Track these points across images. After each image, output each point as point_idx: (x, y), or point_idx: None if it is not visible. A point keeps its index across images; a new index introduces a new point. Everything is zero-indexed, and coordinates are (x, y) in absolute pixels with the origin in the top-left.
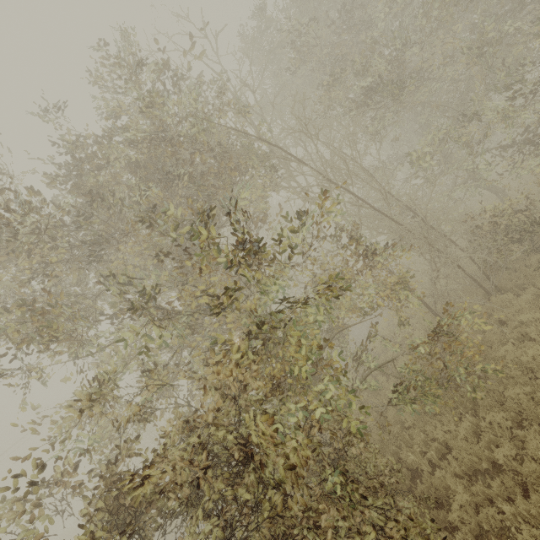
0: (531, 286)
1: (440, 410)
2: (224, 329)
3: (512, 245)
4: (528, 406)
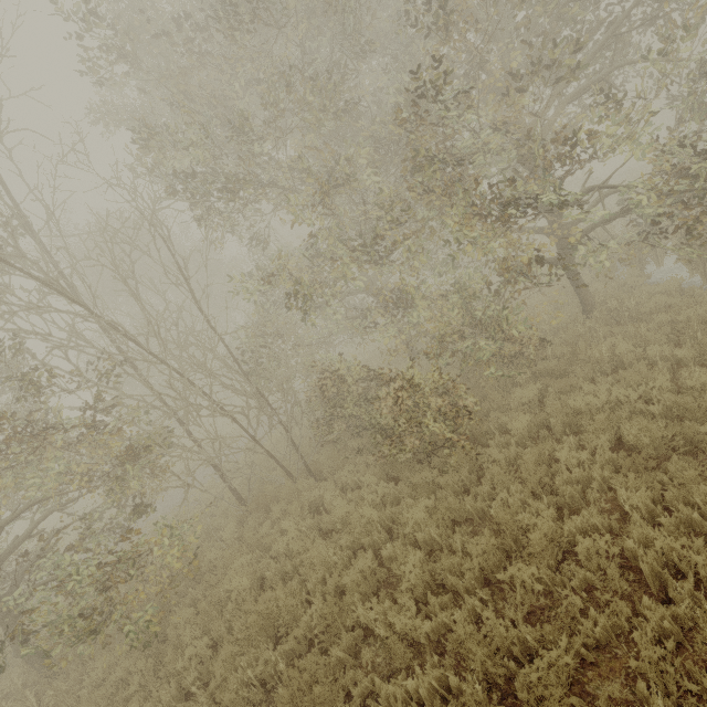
0: (322, 482)
1: (111, 639)
2: None
3: (337, 422)
4: (174, 660)
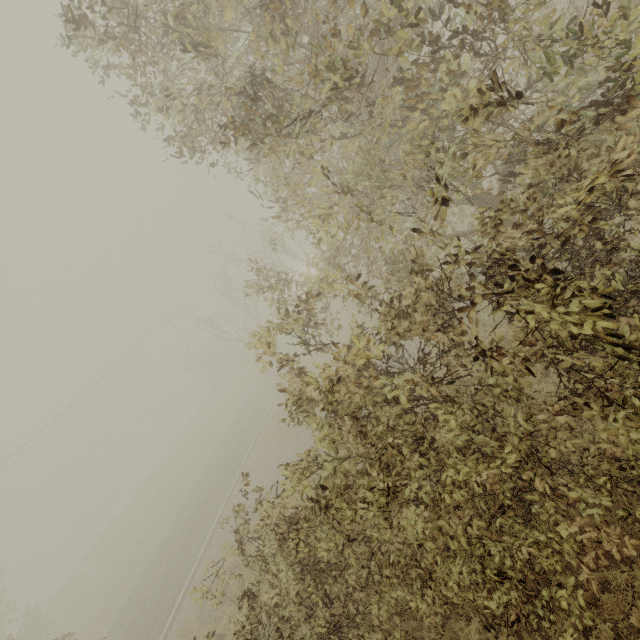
0: None
1: None
2: (426, 177)
3: None
4: None
